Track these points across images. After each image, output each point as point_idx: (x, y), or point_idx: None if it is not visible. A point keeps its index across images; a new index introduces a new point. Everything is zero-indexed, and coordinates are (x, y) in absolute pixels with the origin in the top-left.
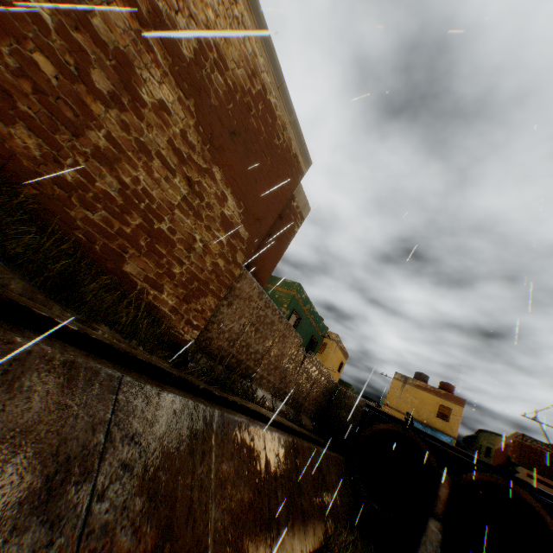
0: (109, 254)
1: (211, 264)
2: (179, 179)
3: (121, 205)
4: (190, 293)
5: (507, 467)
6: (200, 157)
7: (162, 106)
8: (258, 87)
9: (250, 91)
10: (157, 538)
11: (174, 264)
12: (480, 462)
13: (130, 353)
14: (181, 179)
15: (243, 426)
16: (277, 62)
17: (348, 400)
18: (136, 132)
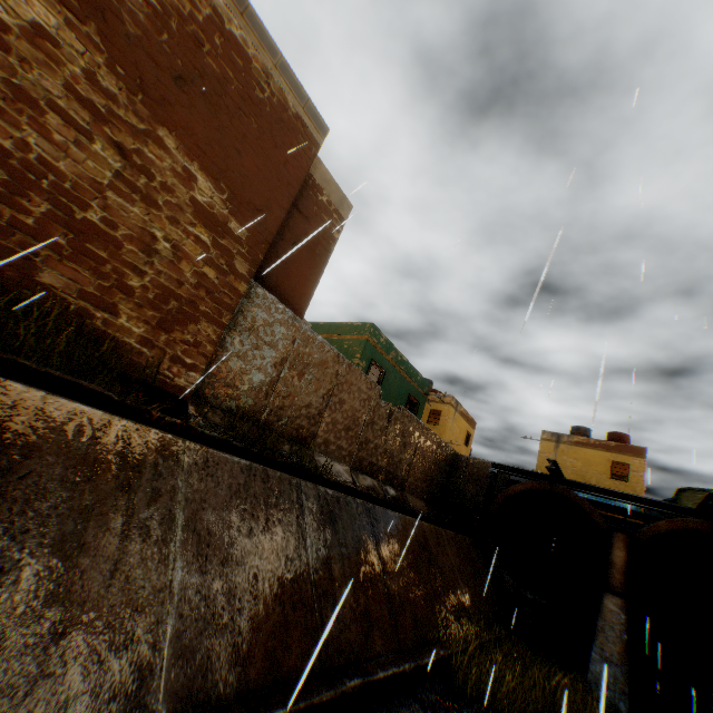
0: (6, 256)
1: (193, 275)
2: (102, 146)
3: (7, 182)
4: (168, 317)
5: (705, 504)
6: (132, 114)
7: (40, 33)
8: (206, 12)
9: (192, 17)
10: (28, 598)
11: (129, 274)
12: (666, 507)
13: (4, 354)
14: (105, 146)
15: (252, 471)
16: None
17: (473, 469)
18: (5, 72)
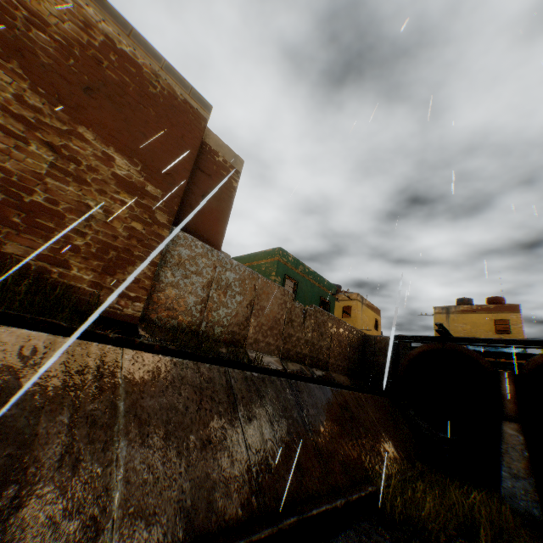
0: None
1: (125, 230)
2: (37, 146)
3: None
4: (110, 264)
5: None
6: (56, 120)
7: None
8: (101, 39)
9: (91, 44)
10: None
11: (74, 236)
12: (539, 344)
13: None
14: (39, 146)
15: (184, 365)
16: (114, 11)
17: (381, 344)
18: None
